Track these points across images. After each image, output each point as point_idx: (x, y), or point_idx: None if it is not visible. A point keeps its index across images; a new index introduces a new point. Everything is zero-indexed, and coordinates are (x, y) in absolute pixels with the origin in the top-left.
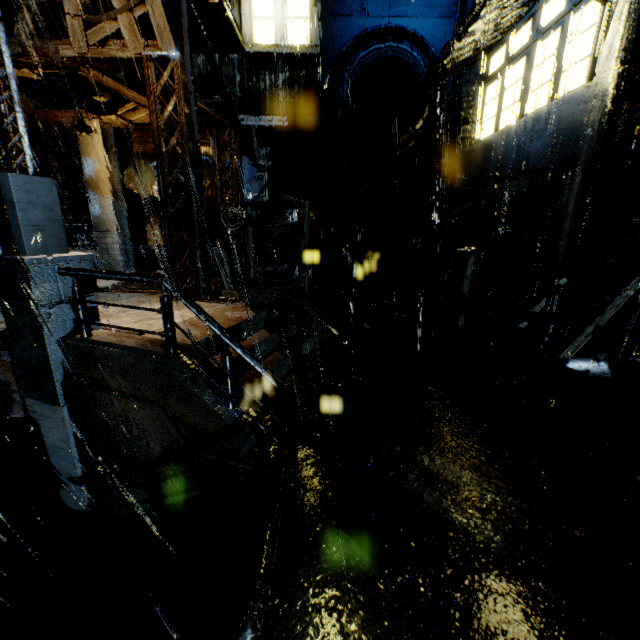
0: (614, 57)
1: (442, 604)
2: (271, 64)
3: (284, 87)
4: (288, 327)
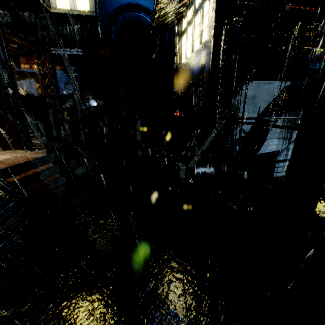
0: (210, 24)
1: (61, 285)
2: (69, 20)
3: (78, 33)
4: (69, 161)
